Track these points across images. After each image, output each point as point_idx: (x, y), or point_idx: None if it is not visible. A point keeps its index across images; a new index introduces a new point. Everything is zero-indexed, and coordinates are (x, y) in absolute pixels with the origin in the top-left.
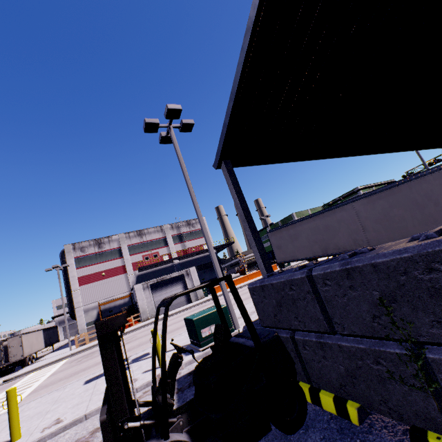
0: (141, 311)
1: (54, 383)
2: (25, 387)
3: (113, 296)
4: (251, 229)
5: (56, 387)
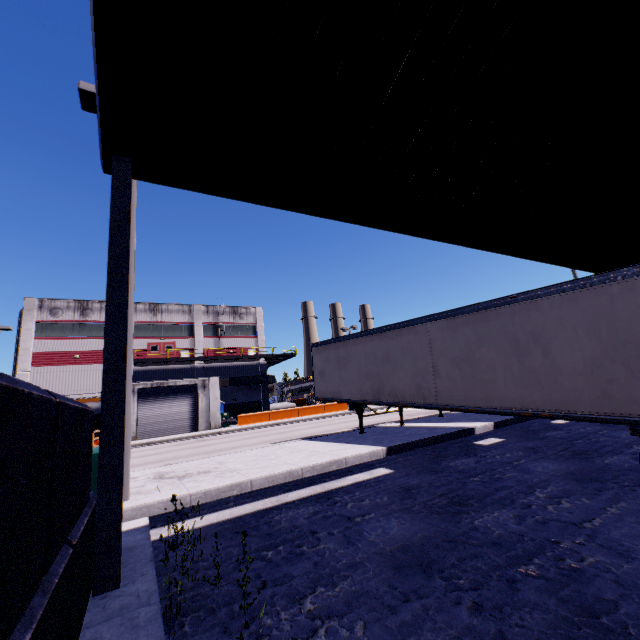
0: None
1: None
2: None
3: (83, 394)
4: (109, 303)
5: None
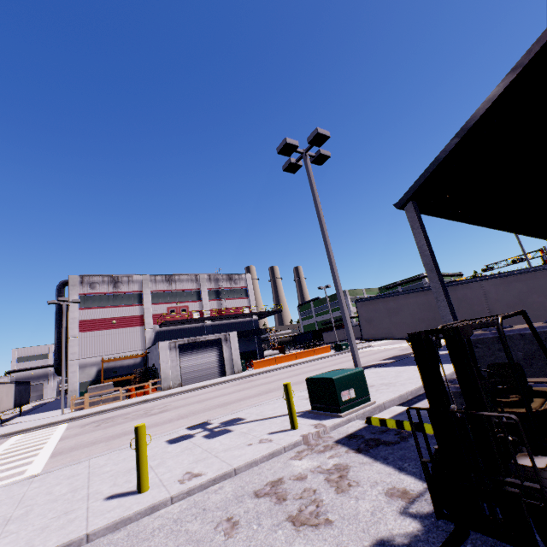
0: (163, 377)
1: (87, 446)
2: (29, 449)
3: (121, 353)
4: (440, 281)
5: (100, 449)
